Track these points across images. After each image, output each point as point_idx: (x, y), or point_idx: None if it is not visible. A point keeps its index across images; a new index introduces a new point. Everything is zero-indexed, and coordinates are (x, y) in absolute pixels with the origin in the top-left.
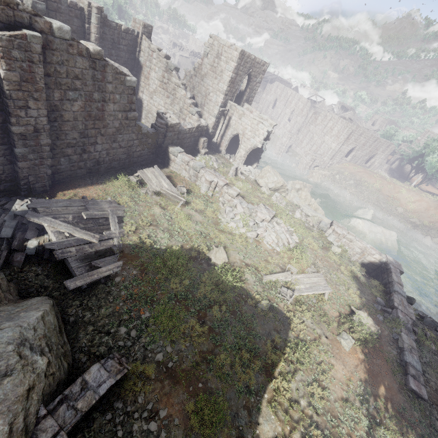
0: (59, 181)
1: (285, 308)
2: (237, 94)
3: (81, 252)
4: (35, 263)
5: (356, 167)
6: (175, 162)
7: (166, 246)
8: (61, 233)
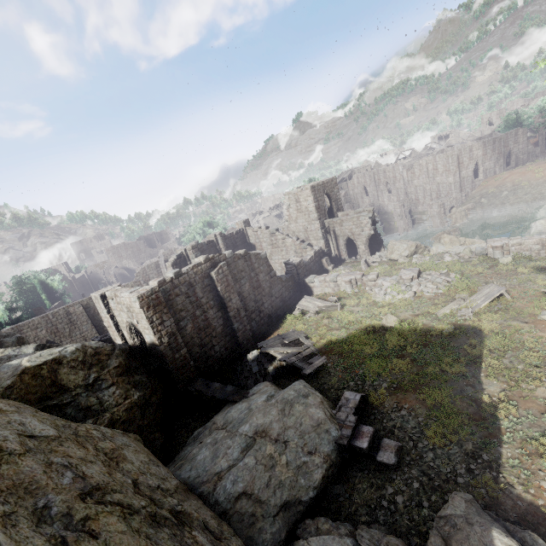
0: (256, 340)
1: (470, 323)
2: (327, 212)
3: (299, 358)
4: (278, 379)
5: (497, 177)
6: (315, 287)
7: (347, 335)
8: (282, 353)
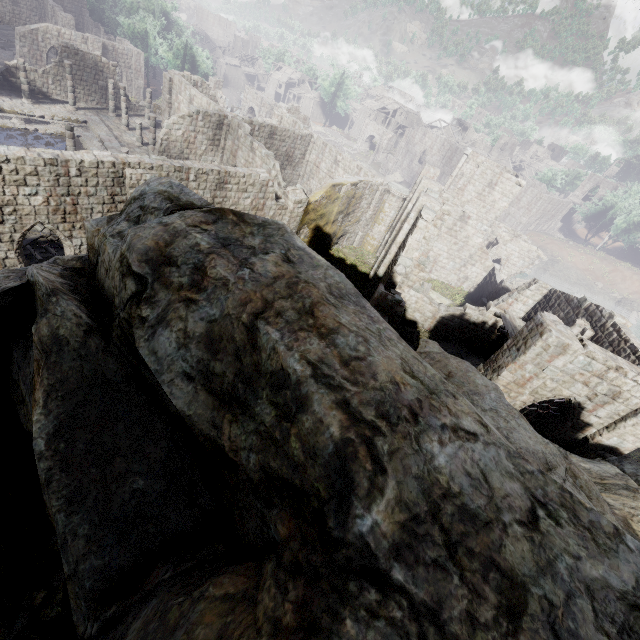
0: None
1: None
2: None
3: None
4: None
5: (542, 238)
6: None
7: None
8: None
